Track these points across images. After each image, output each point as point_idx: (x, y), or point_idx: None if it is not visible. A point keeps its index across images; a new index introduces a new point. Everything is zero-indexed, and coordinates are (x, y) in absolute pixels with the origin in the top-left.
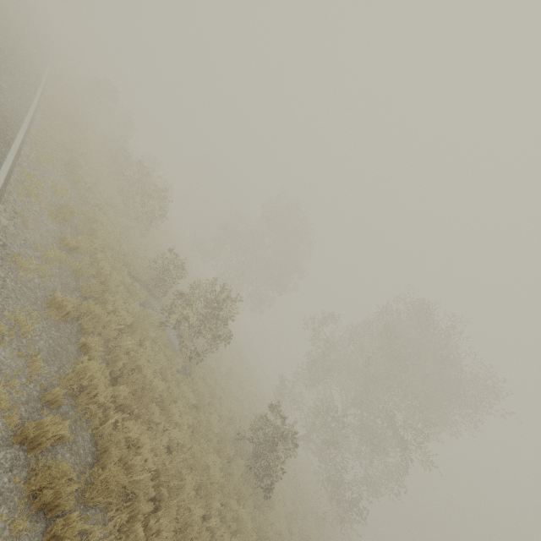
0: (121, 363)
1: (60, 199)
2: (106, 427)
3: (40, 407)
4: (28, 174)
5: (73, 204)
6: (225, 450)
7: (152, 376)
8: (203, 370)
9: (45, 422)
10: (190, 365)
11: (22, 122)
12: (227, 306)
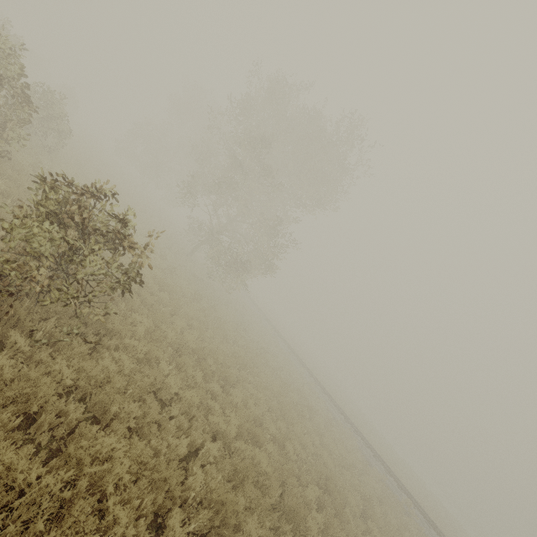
0: None
1: None
2: None
3: None
4: None
5: None
6: None
7: None
8: None
9: None
10: None
11: None
12: None
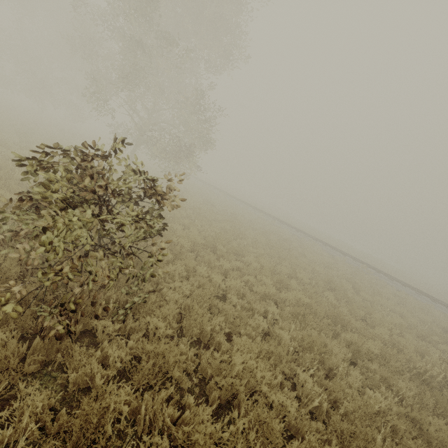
0: None
1: None
2: None
3: None
4: None
5: None
6: None
7: None
8: None
9: None
10: None
11: None
12: None
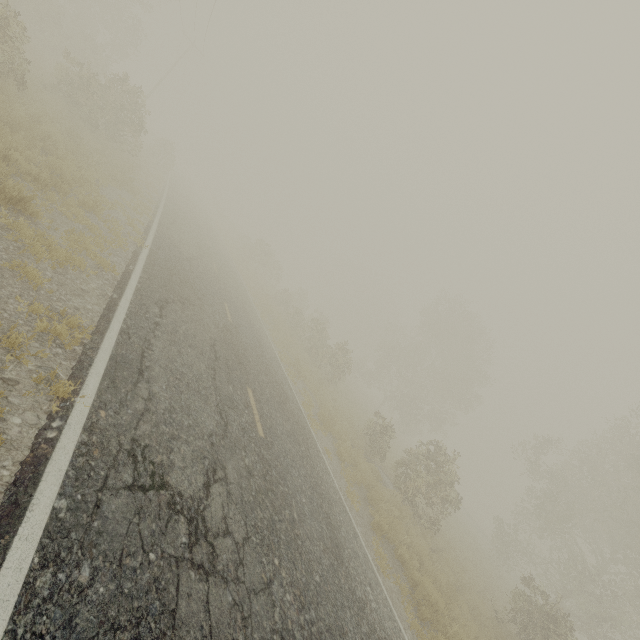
0: (417, 563)
1: (313, 408)
2: (451, 633)
3: (420, 622)
4: (303, 404)
5: (323, 411)
6: (504, 638)
7: (434, 569)
8: (442, 540)
9: (440, 639)
10: (428, 535)
11: (274, 351)
12: (452, 470)
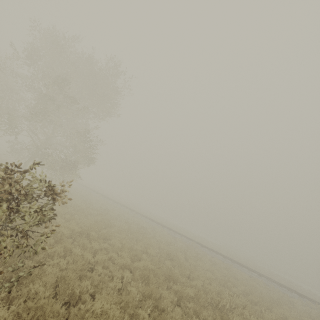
0: None
1: None
2: None
3: None
4: None
5: None
6: None
7: None
8: None
9: None
10: None
11: None
12: None
